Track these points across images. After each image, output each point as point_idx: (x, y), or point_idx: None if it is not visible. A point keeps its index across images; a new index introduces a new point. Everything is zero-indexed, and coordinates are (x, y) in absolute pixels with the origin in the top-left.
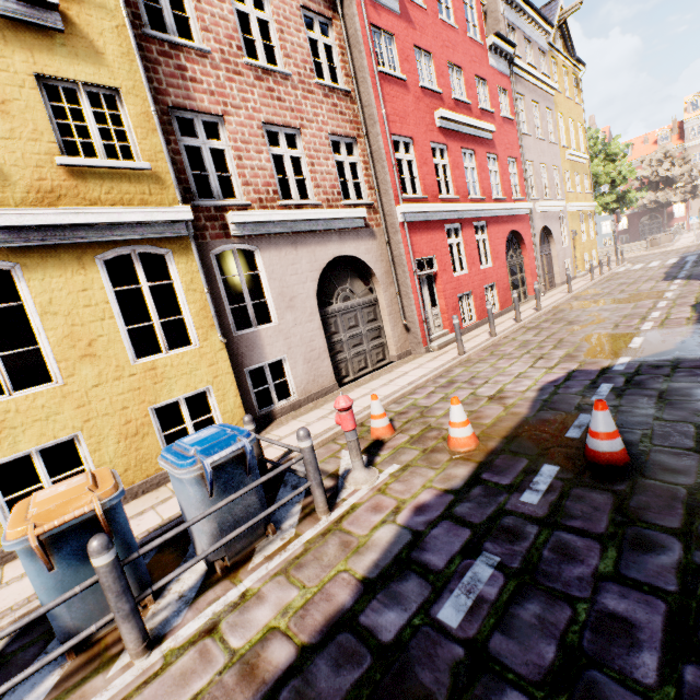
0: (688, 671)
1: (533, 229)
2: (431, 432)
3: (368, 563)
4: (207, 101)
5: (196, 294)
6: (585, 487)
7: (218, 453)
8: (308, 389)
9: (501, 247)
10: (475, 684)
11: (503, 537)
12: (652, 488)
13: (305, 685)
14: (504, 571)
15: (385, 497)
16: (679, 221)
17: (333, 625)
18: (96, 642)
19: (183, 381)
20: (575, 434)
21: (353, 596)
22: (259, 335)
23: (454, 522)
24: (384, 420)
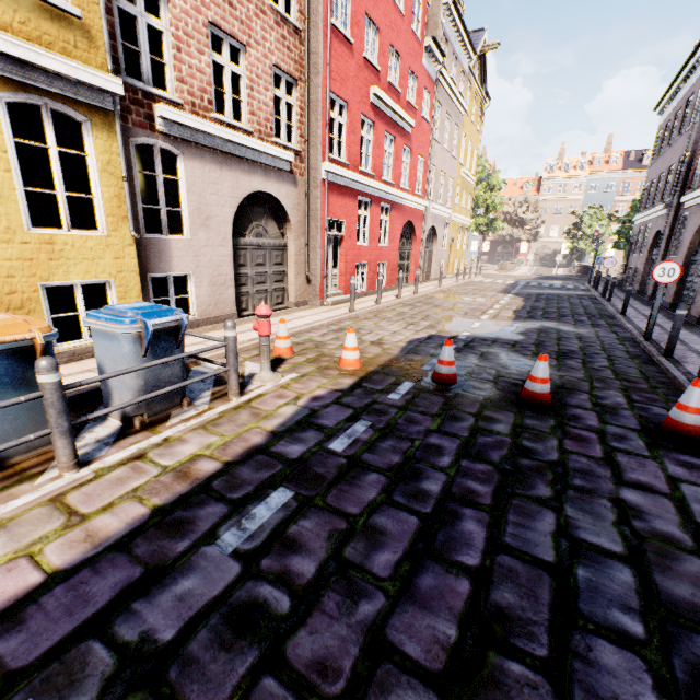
0: (464, 462)
1: (424, 225)
2: (325, 357)
3: (276, 424)
4: None
5: (112, 178)
6: (429, 393)
7: (159, 318)
8: (209, 312)
9: (398, 232)
10: (352, 472)
11: (375, 414)
12: (466, 396)
13: (233, 478)
14: (374, 428)
15: (287, 391)
16: (522, 256)
17: (251, 452)
18: (9, 467)
19: (83, 266)
20: (428, 368)
21: (266, 439)
22: (169, 244)
23: (341, 406)
24: (287, 342)
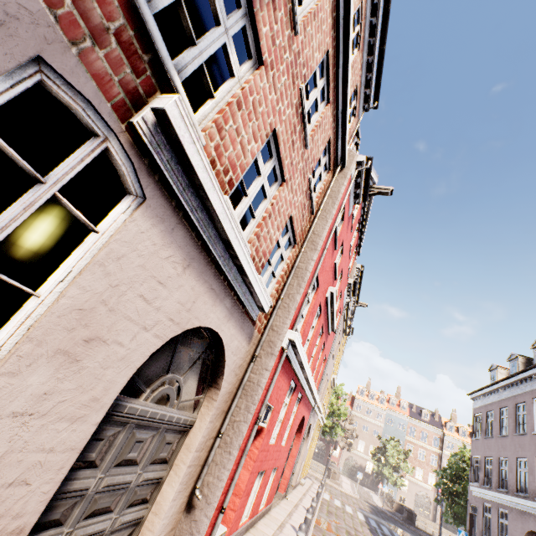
0: None
1: (309, 422)
2: None
3: None
4: (266, 31)
5: None
6: None
7: None
8: None
9: (296, 428)
10: None
11: None
12: None
13: None
14: None
15: None
16: (334, 459)
17: None
18: None
19: None
20: None
21: None
22: None
23: None
24: None
